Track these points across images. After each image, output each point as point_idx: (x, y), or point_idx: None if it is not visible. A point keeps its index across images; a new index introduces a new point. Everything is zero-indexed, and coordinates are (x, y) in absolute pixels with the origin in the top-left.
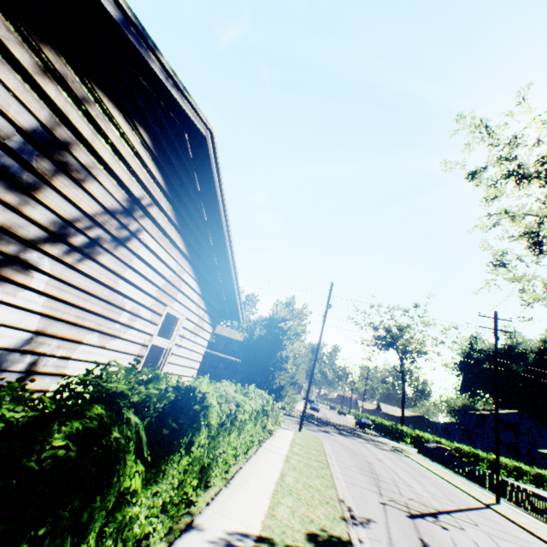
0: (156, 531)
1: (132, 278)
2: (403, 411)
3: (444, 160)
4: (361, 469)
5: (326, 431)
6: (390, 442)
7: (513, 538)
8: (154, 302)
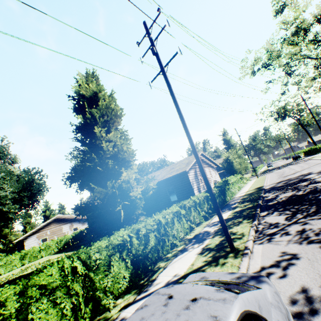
0: (232, 195)
1: (207, 174)
2: (312, 139)
3: (239, 78)
4: (277, 175)
5: (271, 172)
6: (308, 157)
7: (320, 165)
8: (210, 175)
